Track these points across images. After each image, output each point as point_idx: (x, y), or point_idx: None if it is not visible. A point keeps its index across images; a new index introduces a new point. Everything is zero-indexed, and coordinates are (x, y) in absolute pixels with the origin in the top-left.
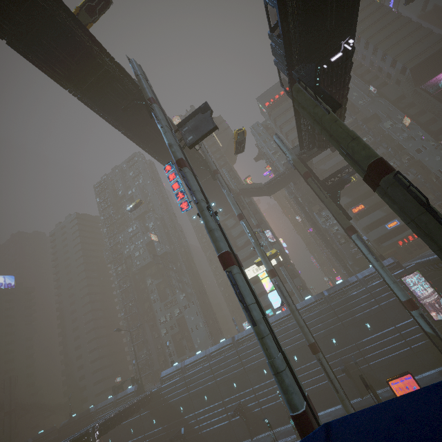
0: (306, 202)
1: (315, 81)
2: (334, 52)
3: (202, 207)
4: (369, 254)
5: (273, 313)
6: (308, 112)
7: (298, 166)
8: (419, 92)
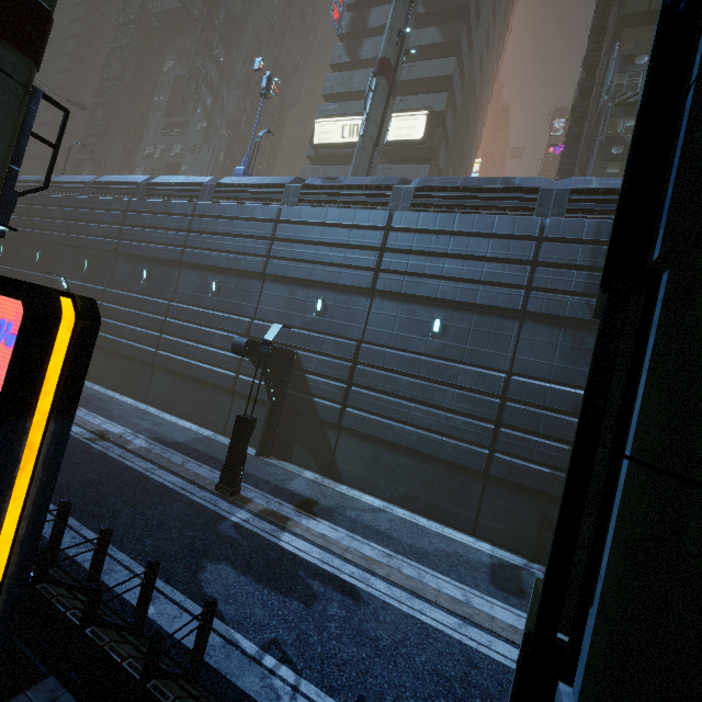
0: (628, 4)
1: None
2: None
3: None
4: None
5: None
6: None
7: None
8: None
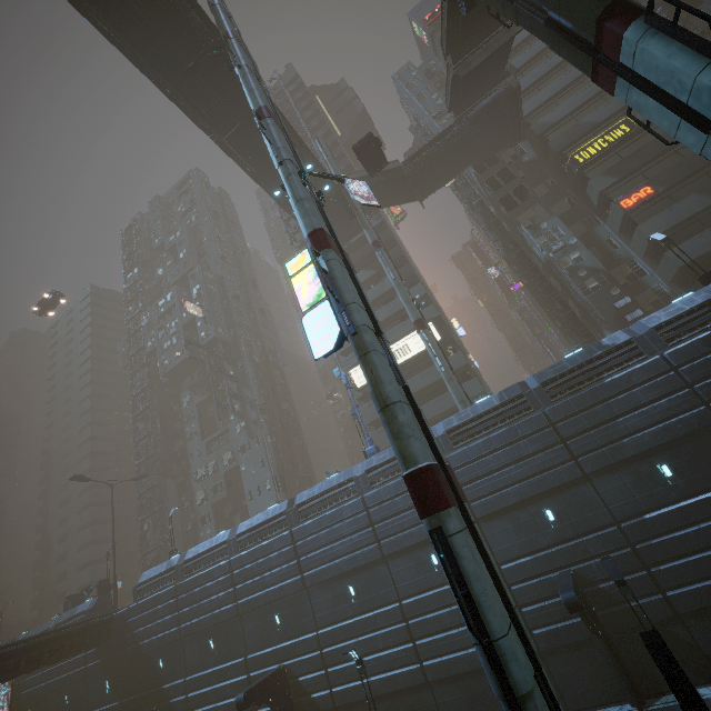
0: (505, 207)
1: None
2: None
3: None
4: (710, 67)
5: None
6: None
7: None
8: None
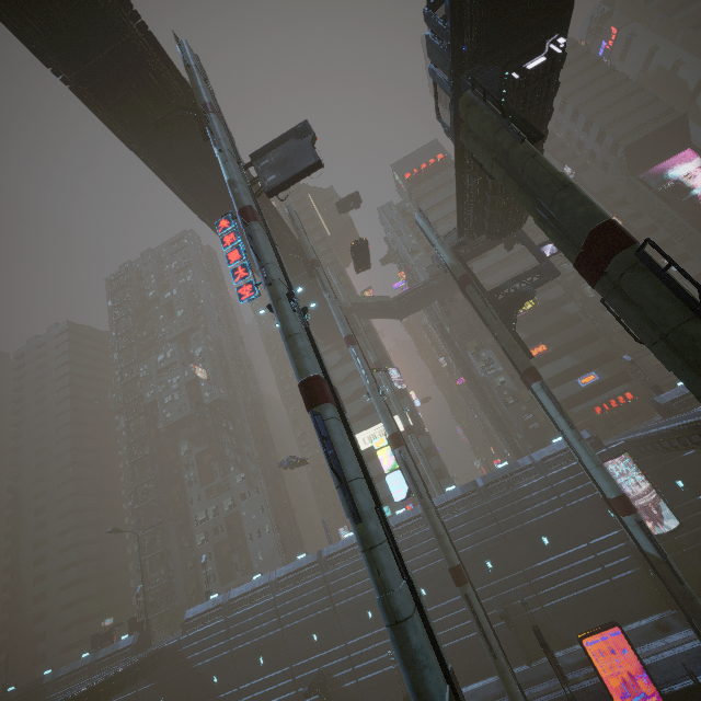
0: (458, 335)
1: (500, 95)
2: (534, 52)
3: (279, 293)
4: (560, 416)
5: (390, 514)
6: (483, 147)
7: (453, 264)
8: (635, 183)
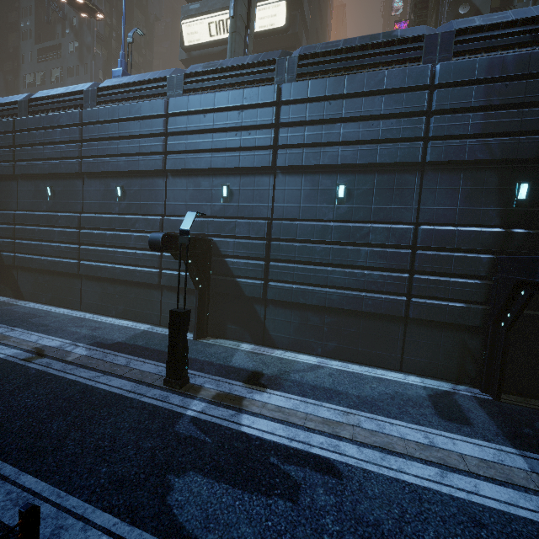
0: None
1: None
2: None
3: None
4: None
5: None
6: None
7: None
8: None
